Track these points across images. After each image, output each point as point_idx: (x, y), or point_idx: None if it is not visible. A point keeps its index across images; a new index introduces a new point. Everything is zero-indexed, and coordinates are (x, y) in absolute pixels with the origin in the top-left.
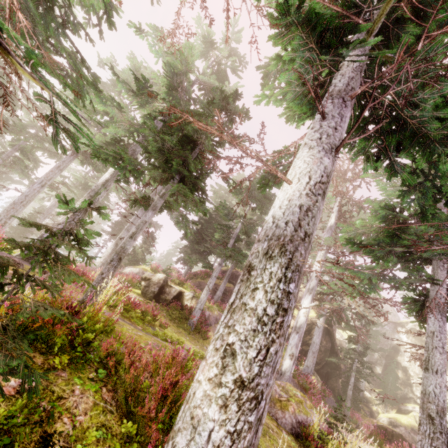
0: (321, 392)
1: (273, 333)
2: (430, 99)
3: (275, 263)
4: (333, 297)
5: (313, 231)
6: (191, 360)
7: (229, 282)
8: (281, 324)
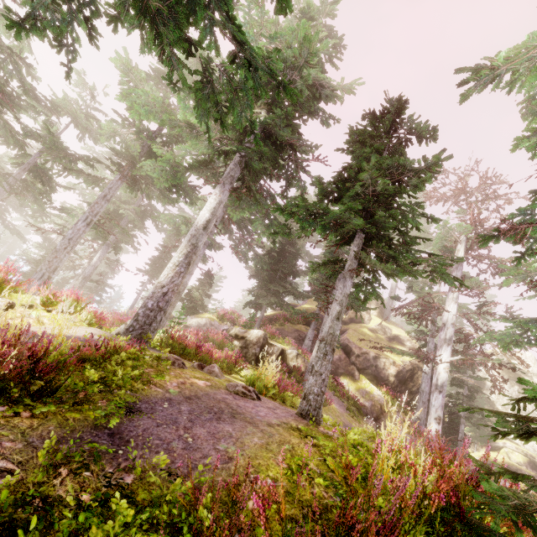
0: None
1: None
2: None
3: None
4: (466, 345)
5: None
6: None
7: (309, 326)
8: None
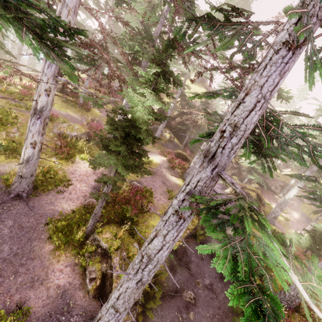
0: (167, 140)
1: None
2: None
3: None
4: None
5: None
6: None
7: None
8: None
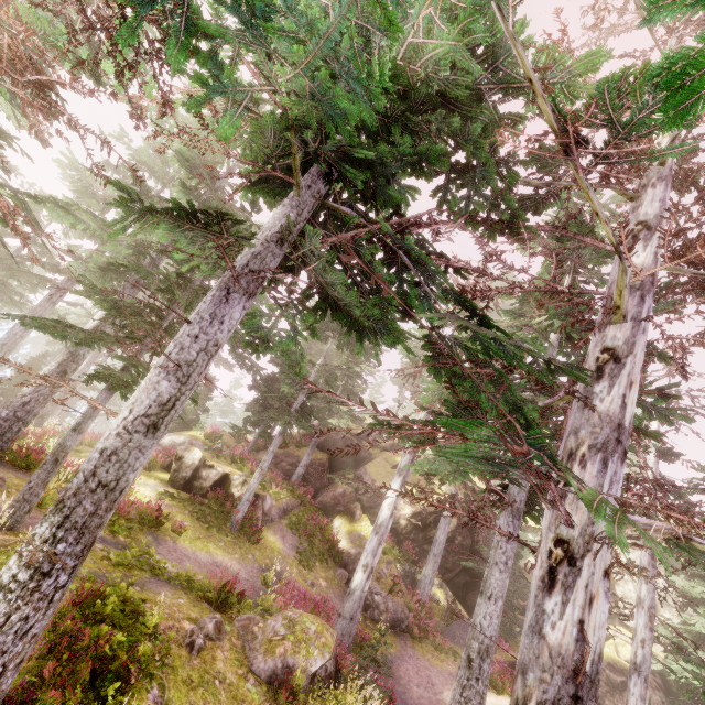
0: (447, 613)
1: (20, 600)
2: (336, 284)
3: (44, 523)
4: (442, 478)
5: (122, 475)
6: (101, 598)
7: (323, 451)
8: (34, 589)
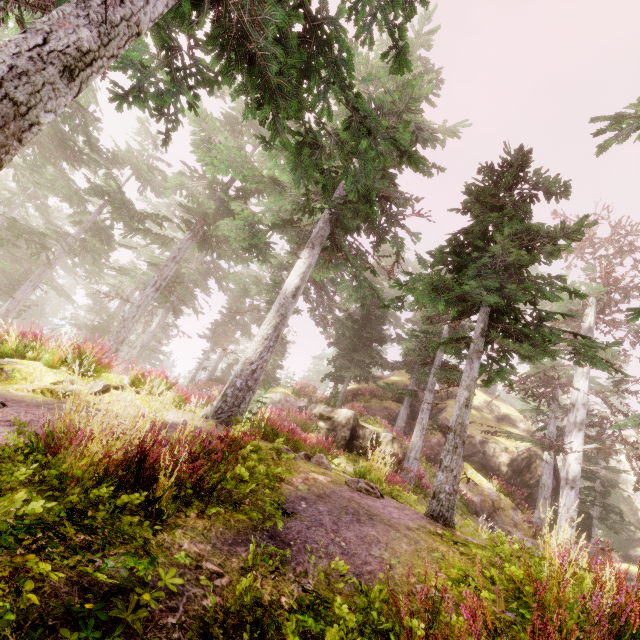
0: None
1: None
2: None
3: None
4: (600, 430)
5: None
6: None
7: (399, 402)
8: None
